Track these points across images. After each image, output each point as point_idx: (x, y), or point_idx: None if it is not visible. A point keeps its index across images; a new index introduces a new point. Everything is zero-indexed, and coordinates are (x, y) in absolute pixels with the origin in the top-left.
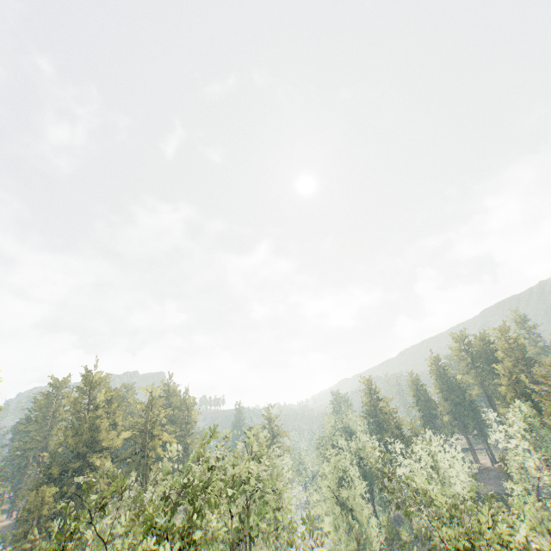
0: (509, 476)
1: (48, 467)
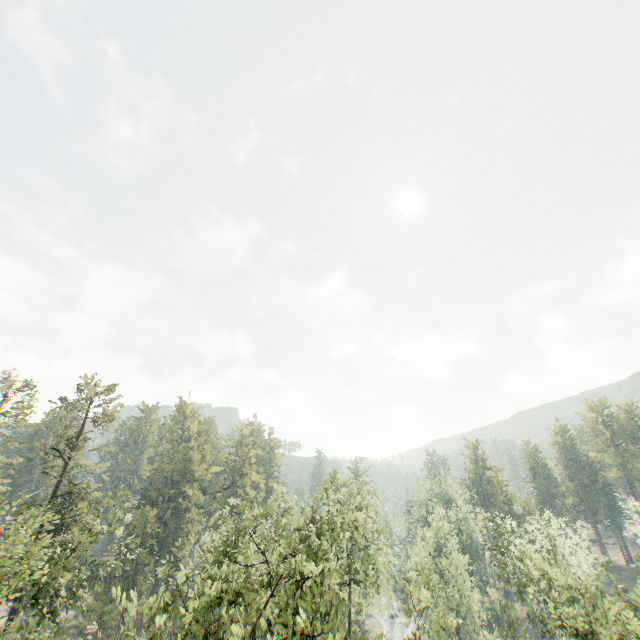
0: None
1: (146, 489)
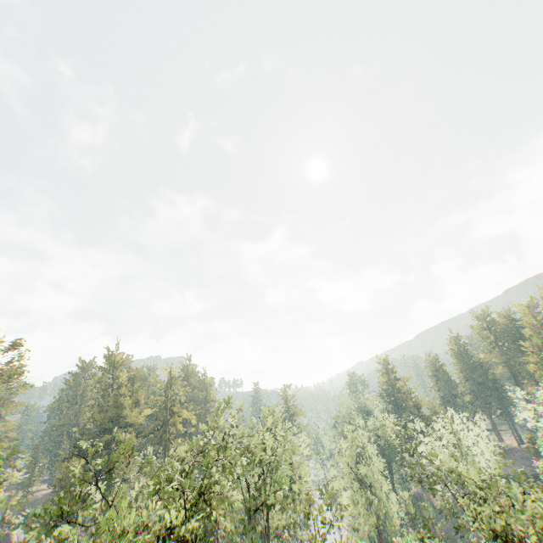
0: (537, 456)
1: (78, 440)
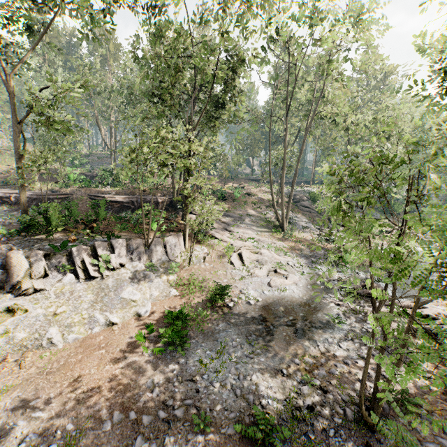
0: None
1: None
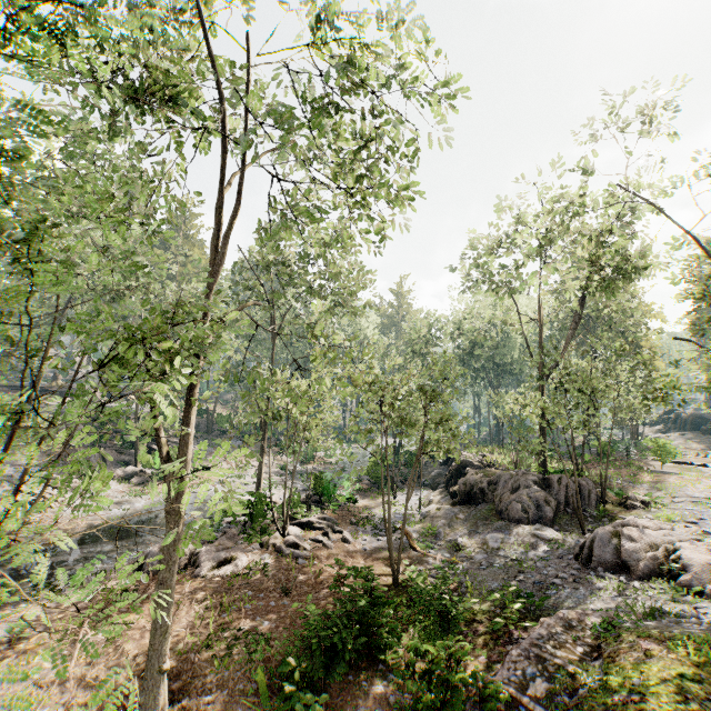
0: None
1: None
